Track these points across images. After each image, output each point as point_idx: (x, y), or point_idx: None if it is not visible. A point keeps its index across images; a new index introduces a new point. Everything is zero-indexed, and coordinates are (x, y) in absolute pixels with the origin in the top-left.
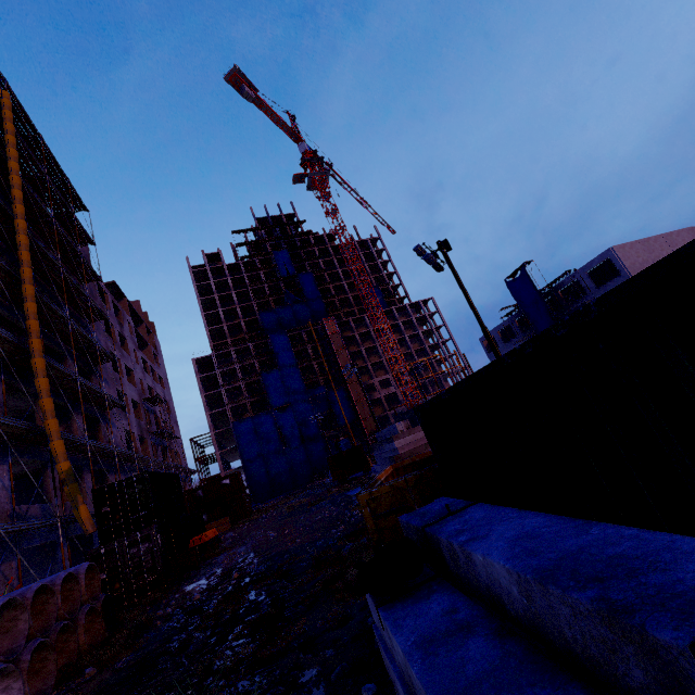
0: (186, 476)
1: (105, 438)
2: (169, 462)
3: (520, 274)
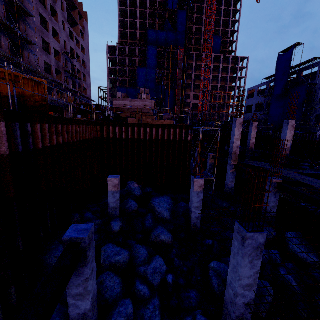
0: (87, 100)
1: (27, 59)
2: (77, 90)
3: (289, 51)
